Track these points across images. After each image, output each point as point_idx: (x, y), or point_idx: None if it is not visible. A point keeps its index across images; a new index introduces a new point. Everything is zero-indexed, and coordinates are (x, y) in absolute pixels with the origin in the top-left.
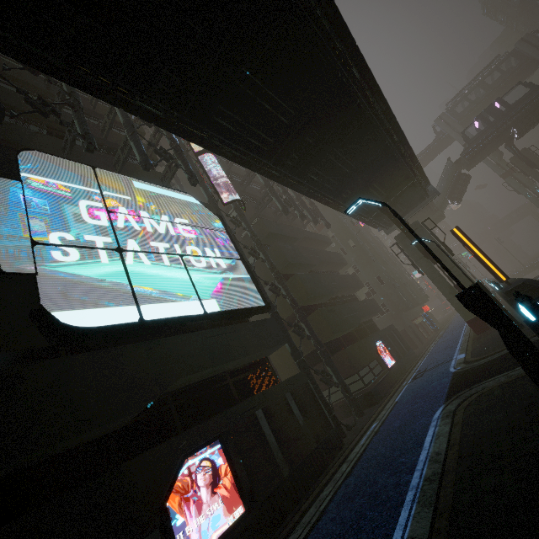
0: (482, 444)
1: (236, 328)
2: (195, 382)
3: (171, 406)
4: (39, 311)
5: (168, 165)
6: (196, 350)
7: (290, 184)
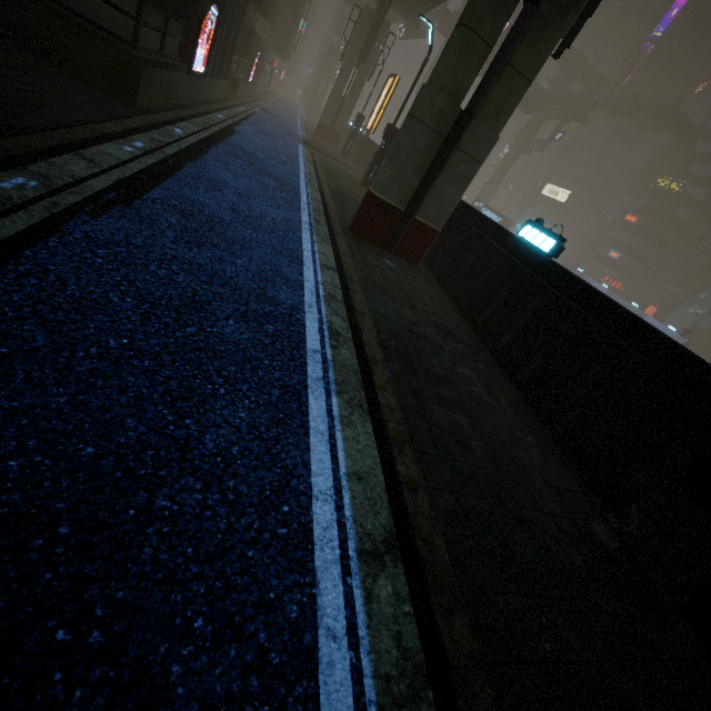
0: (331, 170)
1: None
2: None
3: None
4: None
5: None
6: None
7: None
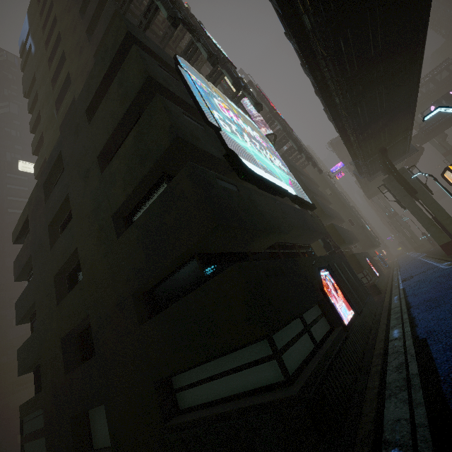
0: None
1: (303, 212)
2: (284, 242)
3: (279, 250)
4: (233, 151)
5: (232, 97)
6: (294, 215)
7: (336, 116)
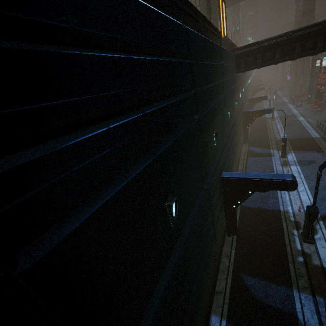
0: None
1: None
2: None
3: None
4: None
5: None
6: None
7: None
